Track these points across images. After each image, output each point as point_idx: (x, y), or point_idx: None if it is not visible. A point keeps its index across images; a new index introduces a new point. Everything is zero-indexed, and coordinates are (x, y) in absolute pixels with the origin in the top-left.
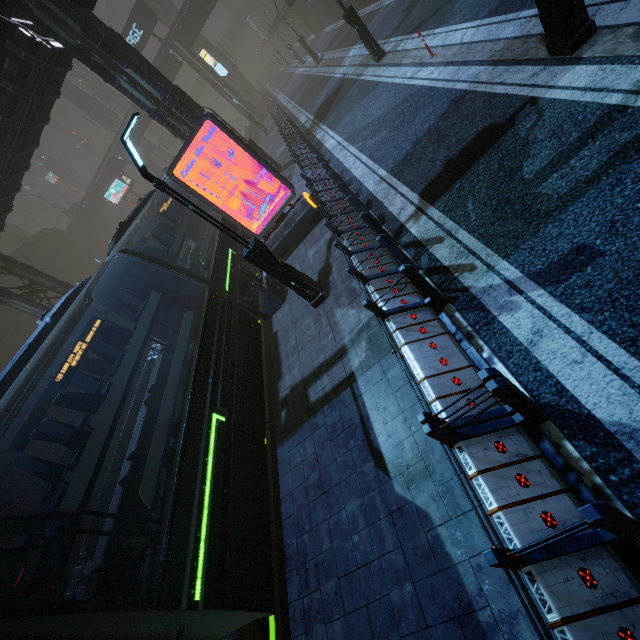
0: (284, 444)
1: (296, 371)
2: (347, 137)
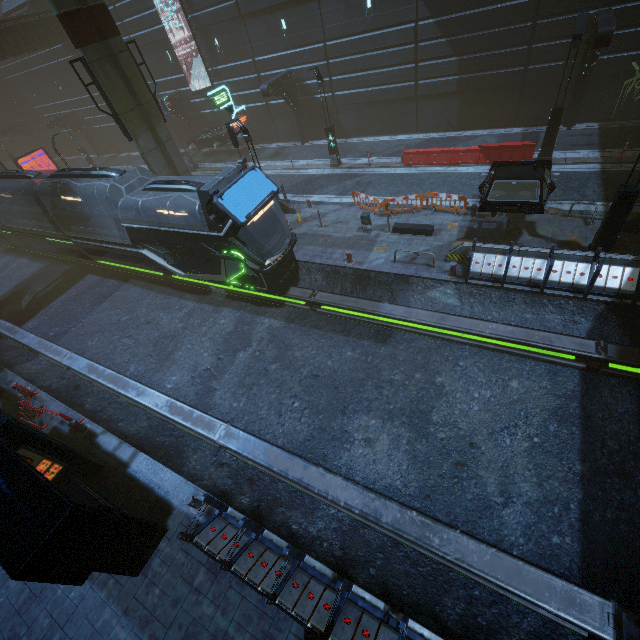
0: None
1: None
2: None
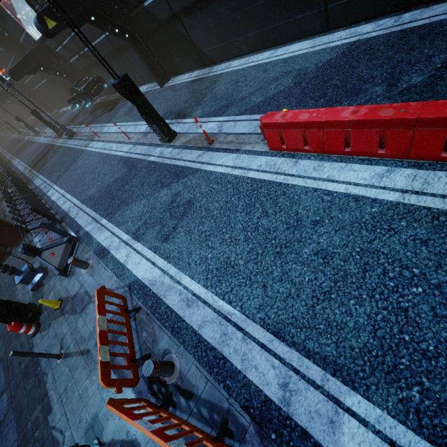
0: None
1: None
2: (21, 159)
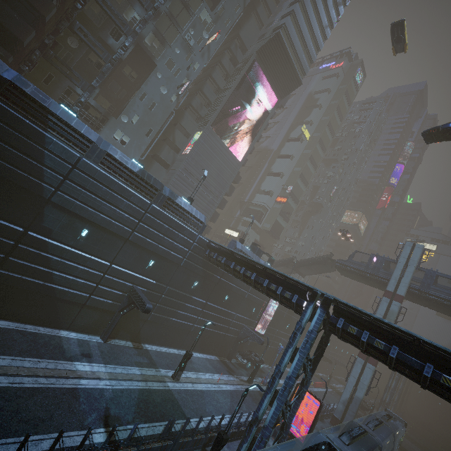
0: None
1: None
2: (230, 412)
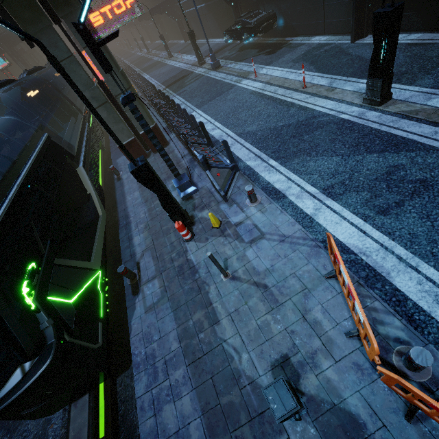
0: None
1: None
2: (152, 76)
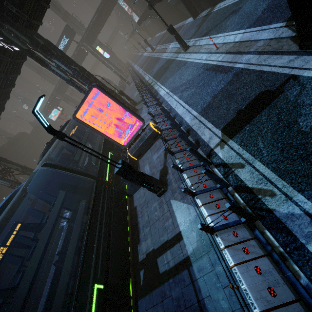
0: (143, 301)
1: (149, 241)
2: (171, 90)
